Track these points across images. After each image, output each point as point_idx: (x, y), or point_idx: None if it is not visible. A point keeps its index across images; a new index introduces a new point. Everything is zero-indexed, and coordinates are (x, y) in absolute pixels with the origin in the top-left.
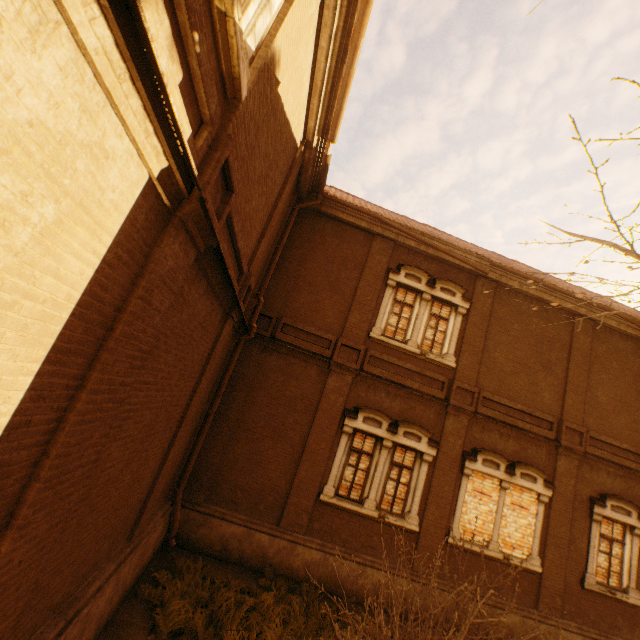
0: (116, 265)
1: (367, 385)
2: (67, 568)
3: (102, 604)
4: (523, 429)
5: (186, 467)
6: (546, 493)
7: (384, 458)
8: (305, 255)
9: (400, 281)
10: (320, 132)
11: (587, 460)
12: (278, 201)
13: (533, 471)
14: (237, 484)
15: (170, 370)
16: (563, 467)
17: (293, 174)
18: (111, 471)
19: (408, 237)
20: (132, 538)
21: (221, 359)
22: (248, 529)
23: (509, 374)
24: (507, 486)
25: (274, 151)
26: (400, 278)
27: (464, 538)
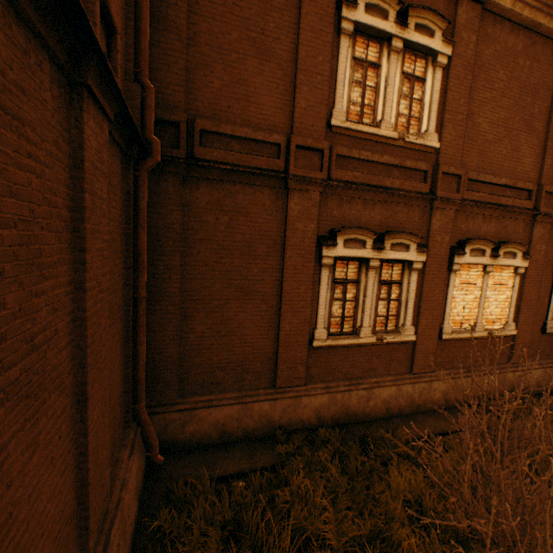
0: None
1: (339, 199)
2: None
3: None
4: (507, 206)
5: (136, 377)
6: (523, 265)
7: (372, 281)
8: None
9: (359, 21)
10: None
11: None
12: None
13: (514, 248)
14: (212, 365)
15: None
16: (538, 235)
17: None
18: None
19: None
20: None
21: (118, 211)
22: (243, 405)
23: (493, 144)
24: (491, 270)
25: None
26: (359, 15)
27: (453, 330)
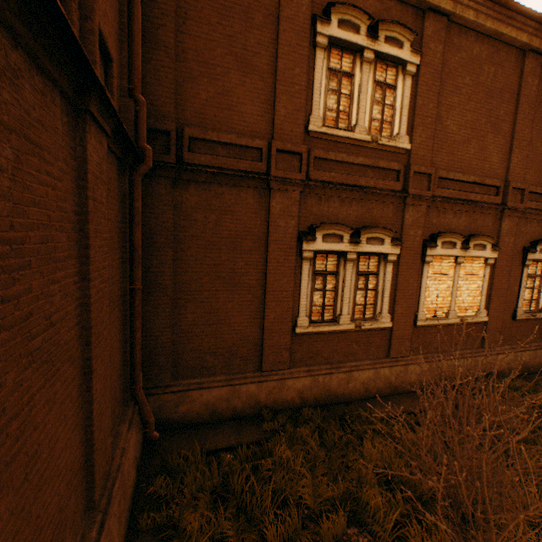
0: None
1: (317, 197)
2: None
3: None
4: (476, 201)
5: (133, 361)
6: (493, 256)
7: (350, 272)
8: (183, 10)
9: (333, 35)
10: None
11: (524, 215)
12: None
13: (483, 240)
14: (202, 350)
15: None
16: (506, 228)
17: None
18: None
19: None
20: (94, 506)
21: (116, 212)
22: (232, 387)
23: (461, 144)
24: (462, 261)
25: None
26: (332, 30)
27: (428, 317)
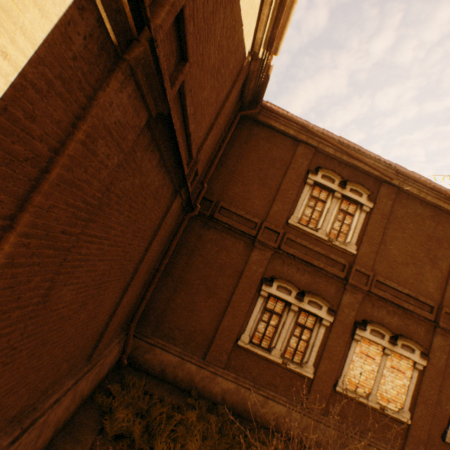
0: (45, 91)
1: (282, 261)
2: (22, 388)
3: (60, 411)
4: (407, 309)
5: (138, 308)
6: (421, 362)
7: (290, 319)
8: (242, 154)
9: (317, 181)
10: (266, 44)
11: None
12: (225, 102)
13: (412, 344)
14: (176, 325)
15: (123, 229)
16: (438, 344)
17: (239, 81)
18: (64, 311)
19: (327, 145)
20: (90, 359)
21: (170, 229)
22: (181, 359)
23: (400, 264)
24: (389, 353)
25: (227, 47)
26: (317, 178)
27: (349, 388)
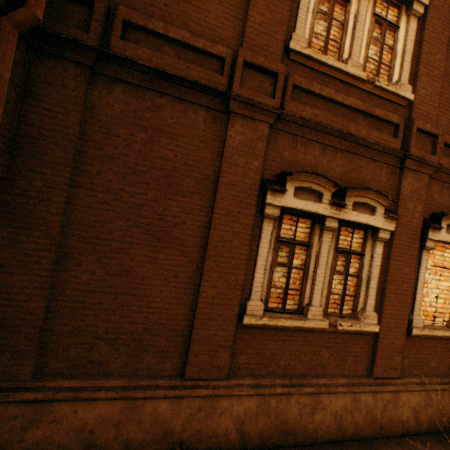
0: None
1: (292, 138)
2: None
3: None
4: None
5: None
6: None
7: (327, 246)
8: None
9: None
10: None
11: None
12: None
13: None
14: (94, 333)
15: None
16: None
17: None
18: None
19: None
20: None
21: None
22: (130, 401)
23: None
24: None
25: None
26: None
27: (424, 324)
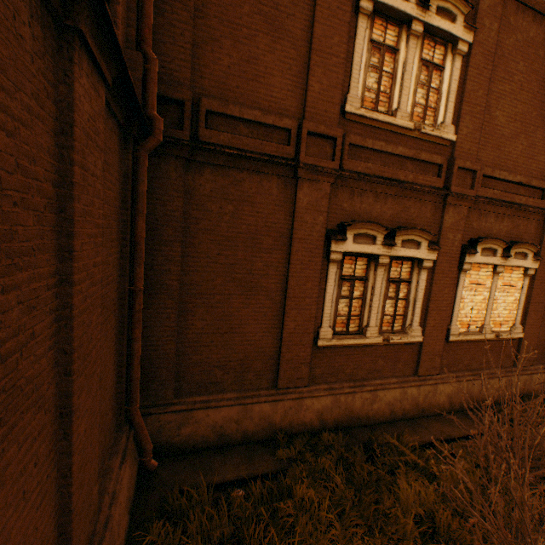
0: None
1: (350, 191)
2: None
3: None
4: (521, 205)
5: (130, 377)
6: (534, 266)
7: (381, 278)
8: None
9: None
10: None
11: None
12: None
13: (526, 248)
14: (211, 363)
15: None
16: None
17: None
18: None
19: None
20: None
21: (115, 194)
22: (243, 406)
23: (509, 139)
24: (501, 270)
25: None
26: None
27: (460, 331)
